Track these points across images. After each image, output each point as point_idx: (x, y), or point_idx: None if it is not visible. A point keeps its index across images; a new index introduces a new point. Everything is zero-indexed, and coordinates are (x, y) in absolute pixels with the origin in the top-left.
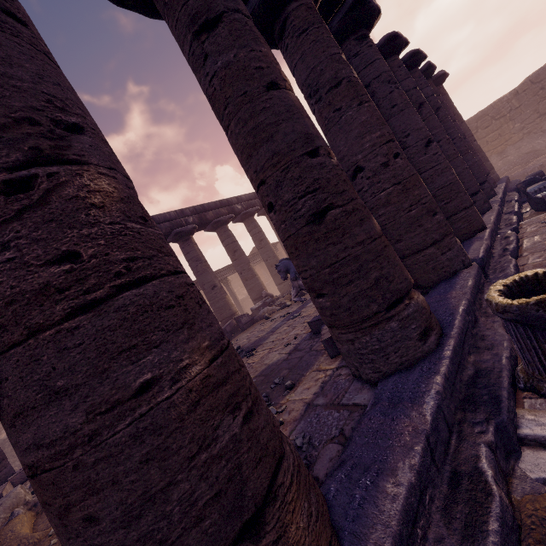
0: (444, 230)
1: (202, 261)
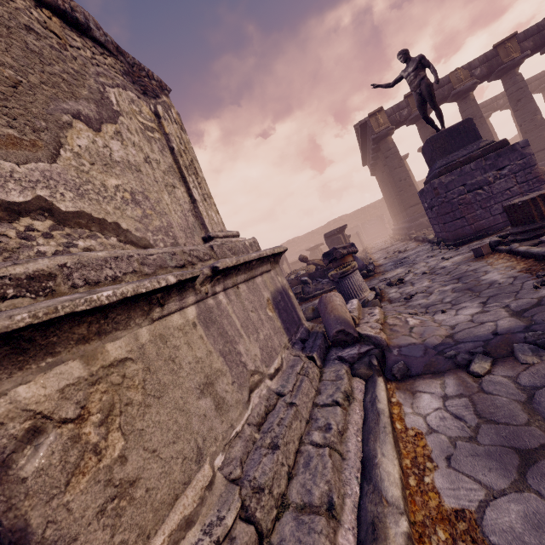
0: None
1: None
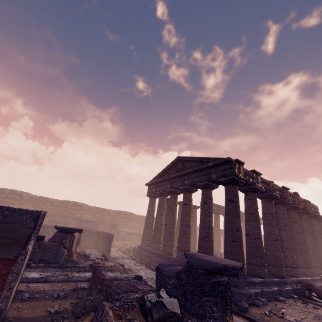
0: (319, 267)
1: None
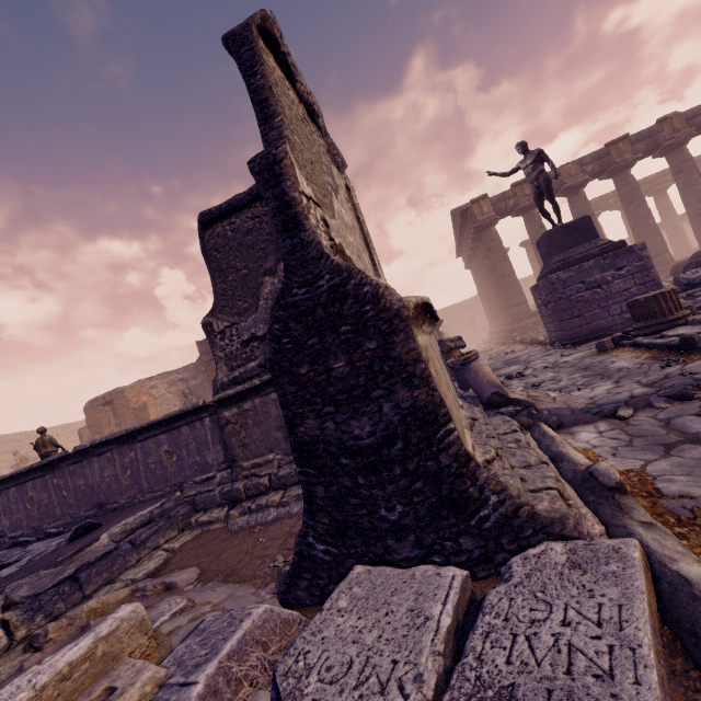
0: None
1: (670, 210)
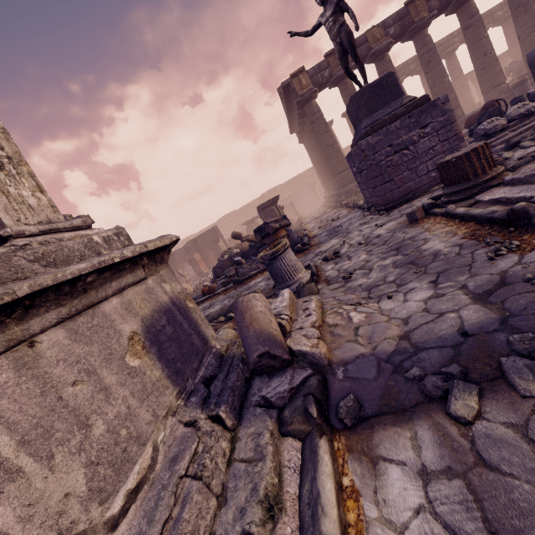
0: None
1: (458, 70)
